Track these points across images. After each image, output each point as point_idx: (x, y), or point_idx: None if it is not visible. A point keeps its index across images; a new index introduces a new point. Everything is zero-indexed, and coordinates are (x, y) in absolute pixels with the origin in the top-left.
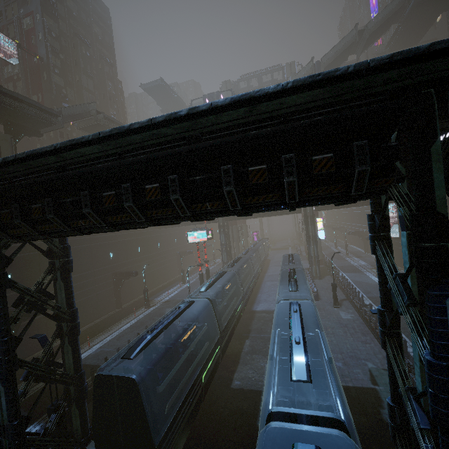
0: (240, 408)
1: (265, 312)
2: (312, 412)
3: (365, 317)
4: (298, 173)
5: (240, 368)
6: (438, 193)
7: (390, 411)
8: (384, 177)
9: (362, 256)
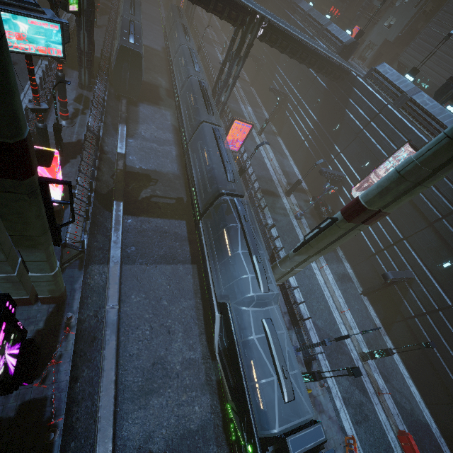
0: (150, 89)
1: (149, 48)
2: (200, 78)
3: (208, 72)
4: (228, 14)
5: (144, 74)
6: (247, 36)
7: (212, 89)
8: (241, 26)
9: (218, 33)
